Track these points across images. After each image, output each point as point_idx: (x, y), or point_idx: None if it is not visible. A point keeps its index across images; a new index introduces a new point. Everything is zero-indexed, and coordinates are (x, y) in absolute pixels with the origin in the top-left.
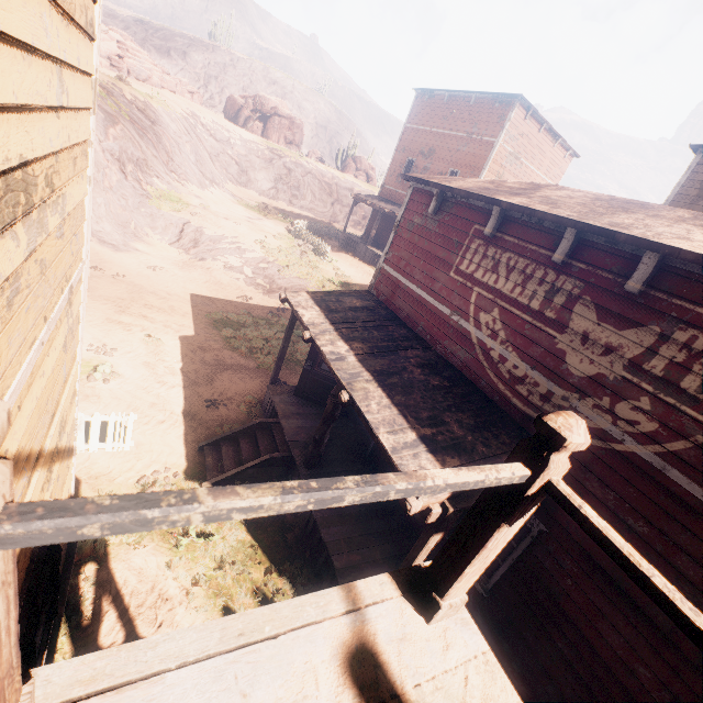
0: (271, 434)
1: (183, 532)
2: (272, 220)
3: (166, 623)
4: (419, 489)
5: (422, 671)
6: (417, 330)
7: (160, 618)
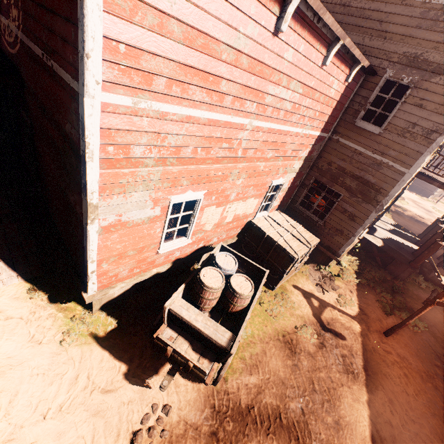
0: None
1: None
2: None
3: None
4: None
5: None
6: None
7: None
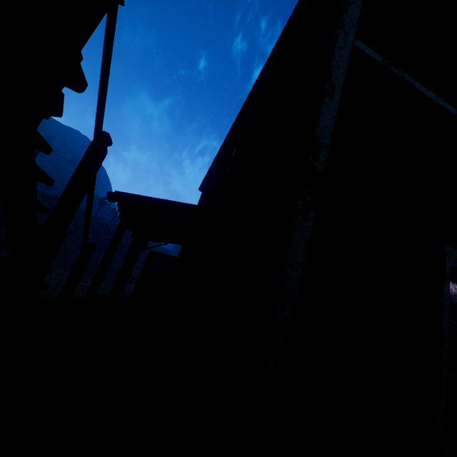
0: None
1: None
2: None
3: None
4: None
5: None
6: None
7: None
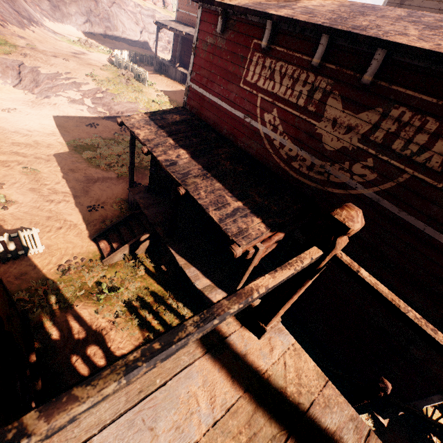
0: (140, 221)
1: (100, 291)
2: (95, 53)
3: (106, 341)
4: (248, 303)
5: (260, 369)
6: (223, 132)
7: (101, 340)
